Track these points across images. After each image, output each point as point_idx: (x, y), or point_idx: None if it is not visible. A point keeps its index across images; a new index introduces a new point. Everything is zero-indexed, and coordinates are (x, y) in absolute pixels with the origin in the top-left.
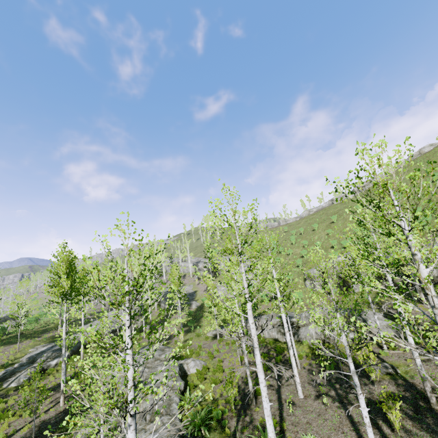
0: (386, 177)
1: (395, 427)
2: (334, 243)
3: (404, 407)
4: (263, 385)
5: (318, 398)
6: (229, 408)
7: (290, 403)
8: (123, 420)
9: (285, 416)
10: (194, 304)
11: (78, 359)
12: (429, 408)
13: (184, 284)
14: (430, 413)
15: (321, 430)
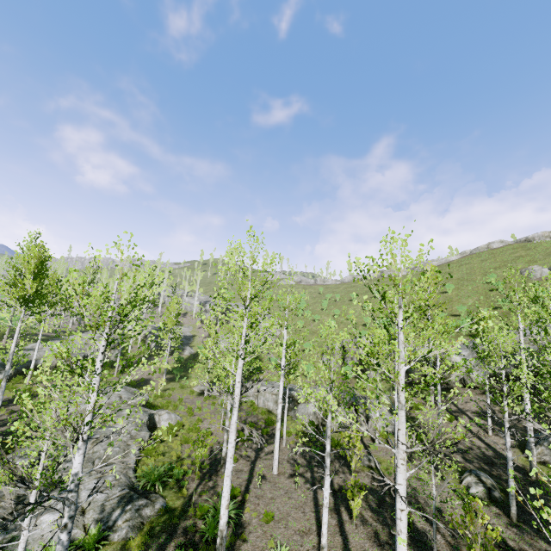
0: (394, 273)
1: (353, 514)
2: (367, 321)
3: (371, 499)
4: (231, 446)
5: (292, 477)
6: (194, 470)
7: (261, 477)
8: (73, 443)
9: (251, 488)
10: (188, 351)
11: (22, 382)
12: (392, 504)
13: (182, 323)
14: (392, 508)
15: (283, 507)
